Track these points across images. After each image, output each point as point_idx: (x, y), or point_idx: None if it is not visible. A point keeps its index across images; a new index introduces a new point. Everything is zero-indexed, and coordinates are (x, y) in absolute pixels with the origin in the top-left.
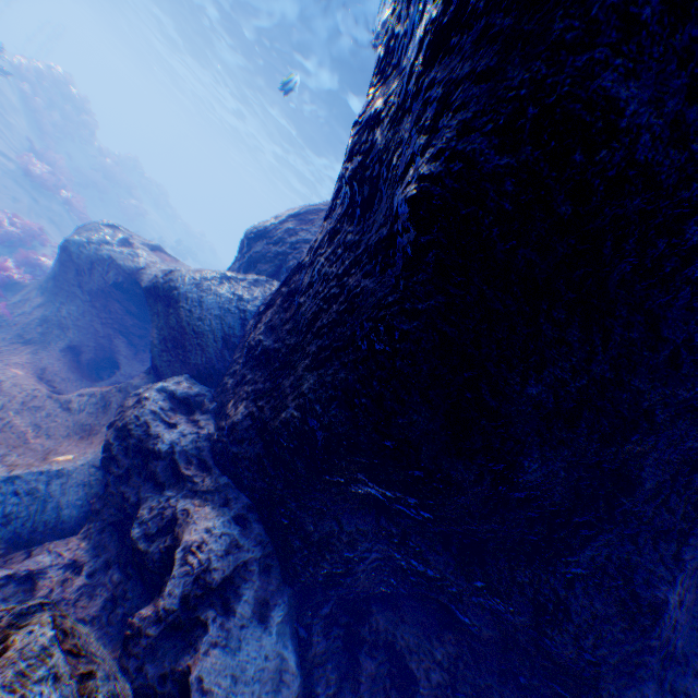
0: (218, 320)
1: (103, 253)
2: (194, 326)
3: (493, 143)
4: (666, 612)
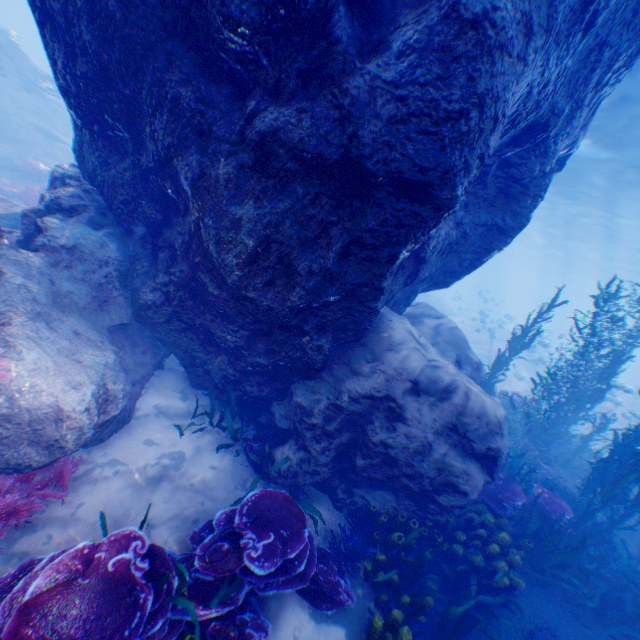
0: None
1: None
2: None
3: None
4: (182, 100)
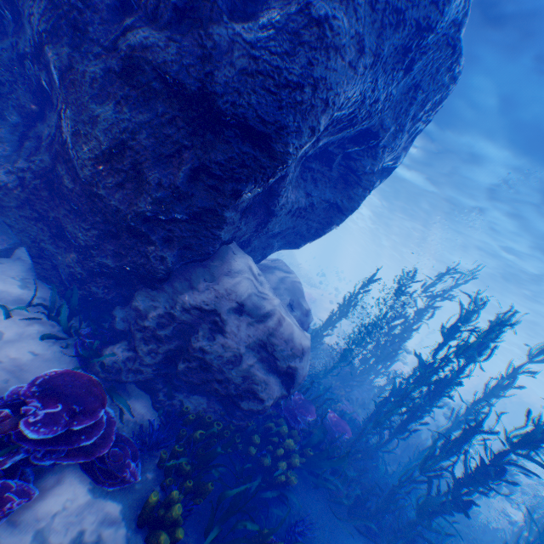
0: None
1: None
2: None
3: None
4: None
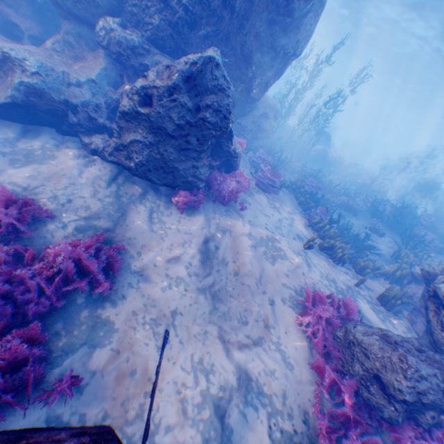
0: None
1: None
2: None
3: None
4: (260, 34)
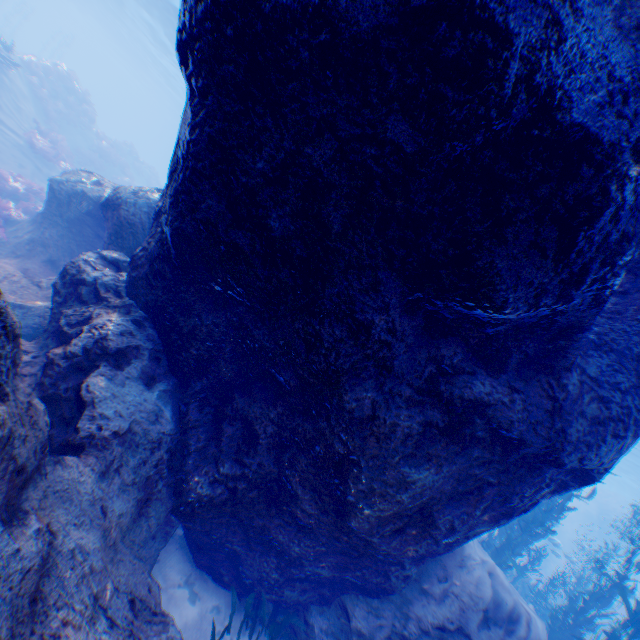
0: (148, 216)
1: (78, 189)
2: (130, 221)
3: (196, 2)
4: (374, 330)
